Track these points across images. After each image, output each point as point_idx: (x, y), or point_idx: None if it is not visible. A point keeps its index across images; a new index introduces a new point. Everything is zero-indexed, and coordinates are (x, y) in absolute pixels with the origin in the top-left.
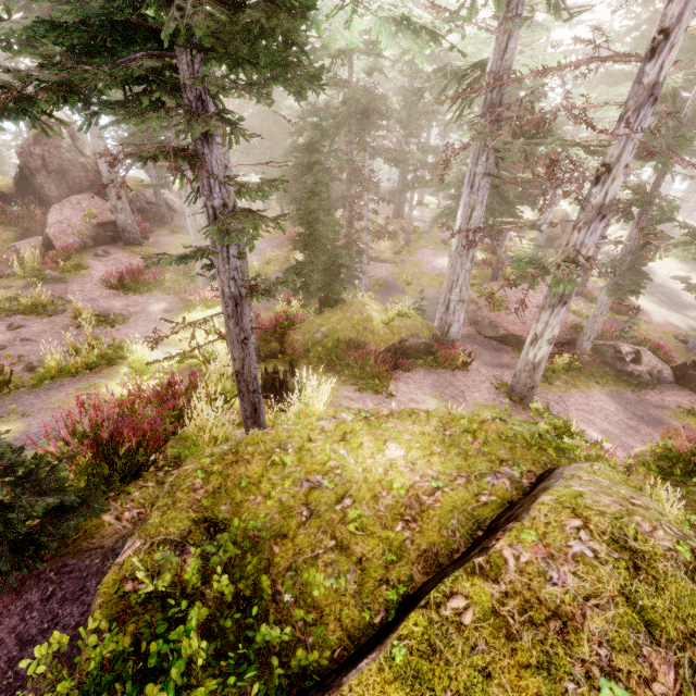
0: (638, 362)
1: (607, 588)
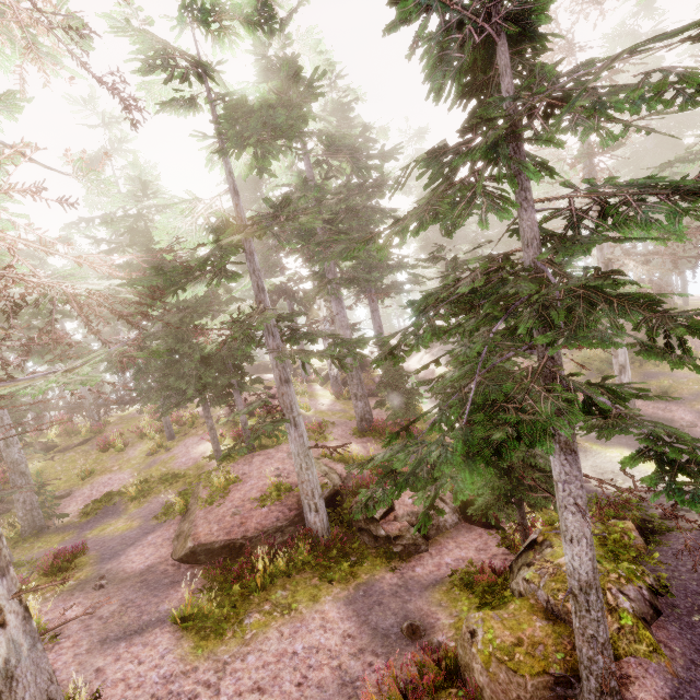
0: (394, 514)
1: None
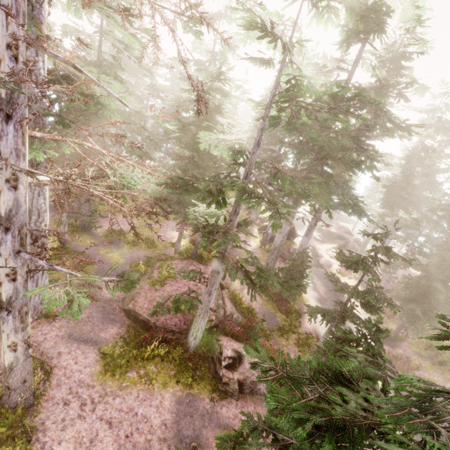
0: (233, 369)
1: None
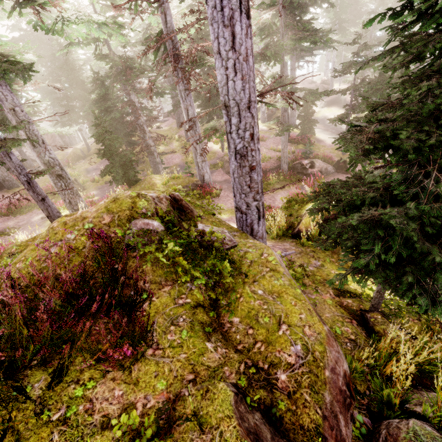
0: (313, 167)
1: (101, 207)
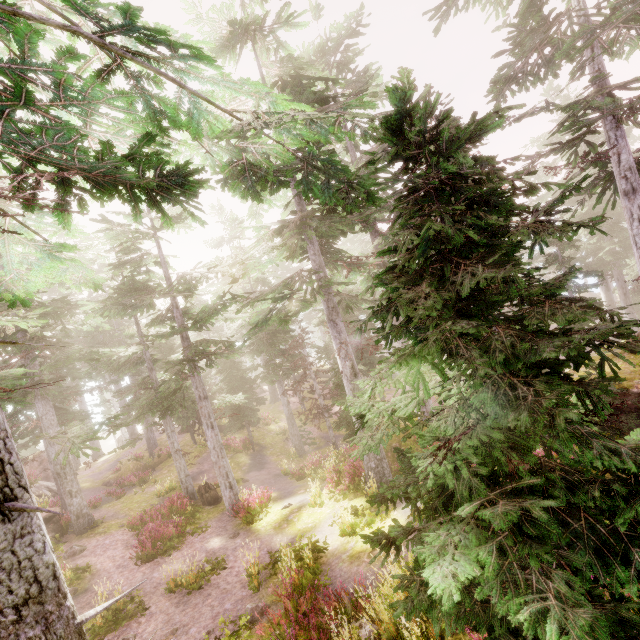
0: None
1: None
